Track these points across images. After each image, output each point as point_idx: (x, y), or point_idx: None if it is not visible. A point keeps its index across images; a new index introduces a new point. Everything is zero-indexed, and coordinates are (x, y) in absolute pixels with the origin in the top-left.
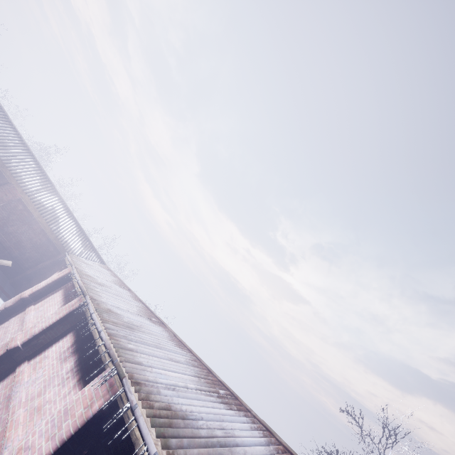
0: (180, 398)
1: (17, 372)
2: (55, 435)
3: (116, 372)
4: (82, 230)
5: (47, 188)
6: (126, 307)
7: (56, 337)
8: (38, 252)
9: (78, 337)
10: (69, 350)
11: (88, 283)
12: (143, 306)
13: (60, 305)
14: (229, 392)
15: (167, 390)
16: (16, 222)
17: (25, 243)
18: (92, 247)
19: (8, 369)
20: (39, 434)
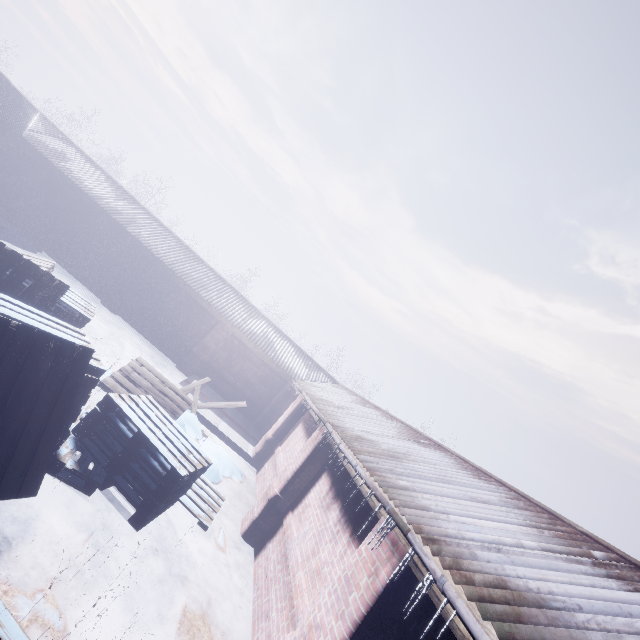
0: (517, 566)
1: (285, 525)
2: (344, 613)
3: (394, 524)
4: (299, 350)
5: (252, 314)
6: (380, 430)
7: (311, 480)
8: (266, 386)
9: (334, 477)
10: (328, 495)
11: (324, 408)
12: (402, 426)
13: (304, 441)
14: (616, 556)
15: (487, 552)
16: (238, 360)
17: (252, 380)
18: (317, 366)
19: (276, 522)
20: (325, 608)
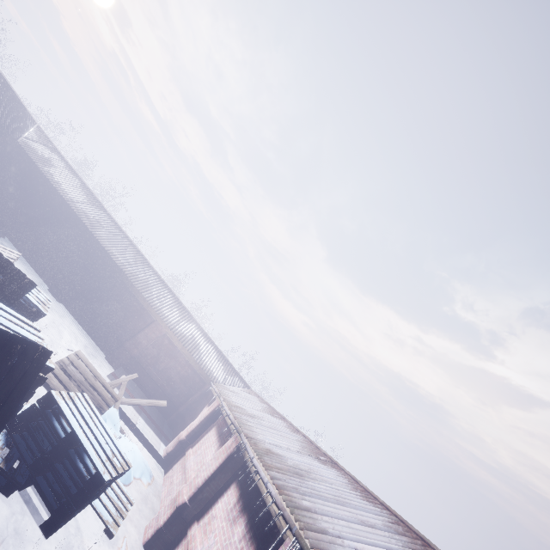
0: None
1: (189, 536)
2: None
3: (299, 547)
4: (221, 354)
5: (185, 317)
6: (286, 443)
7: (219, 489)
8: (186, 385)
9: (242, 489)
10: (236, 507)
11: (239, 416)
12: (304, 440)
13: (216, 446)
14: None
15: None
16: (165, 358)
17: (174, 378)
18: (234, 371)
19: (180, 531)
20: None
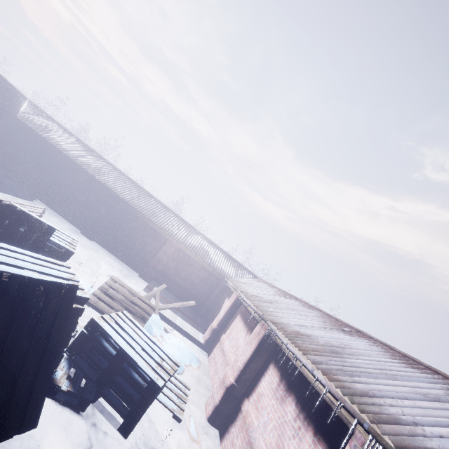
0: None
1: (243, 411)
2: None
3: (381, 448)
4: (227, 255)
5: (191, 231)
6: (308, 322)
7: (259, 369)
8: (206, 285)
9: (281, 369)
10: (280, 386)
11: (259, 304)
12: (322, 314)
13: (244, 331)
14: None
15: None
16: (184, 267)
17: (195, 281)
18: (241, 266)
19: (234, 406)
20: None
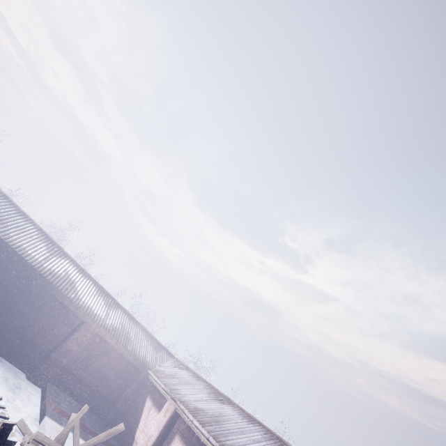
0: None
1: None
2: None
3: None
4: (146, 332)
5: (111, 305)
6: None
7: None
8: (121, 378)
9: None
10: None
11: (214, 432)
12: (265, 432)
13: None
14: None
15: None
16: (97, 357)
17: (108, 375)
18: (159, 345)
19: None
20: None
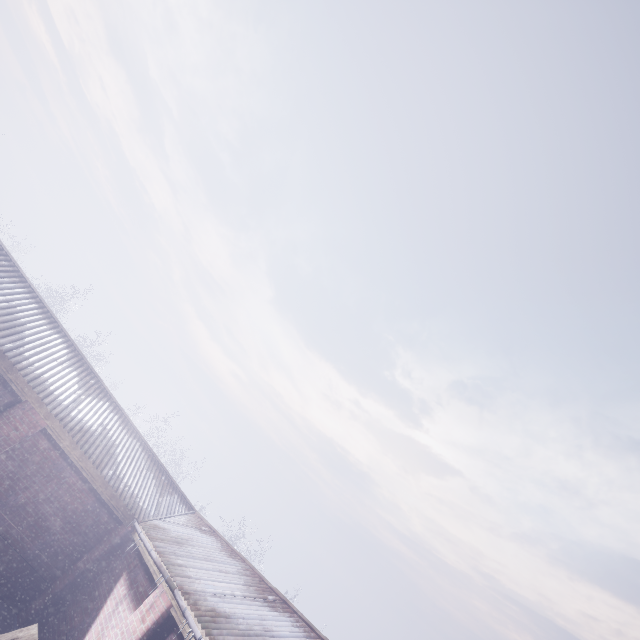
0: None
1: None
2: None
3: None
4: (151, 454)
5: (91, 389)
6: None
7: None
8: (77, 531)
9: None
10: None
11: None
12: None
13: None
14: None
15: None
16: (34, 479)
17: (51, 520)
18: (171, 483)
19: None
20: None
